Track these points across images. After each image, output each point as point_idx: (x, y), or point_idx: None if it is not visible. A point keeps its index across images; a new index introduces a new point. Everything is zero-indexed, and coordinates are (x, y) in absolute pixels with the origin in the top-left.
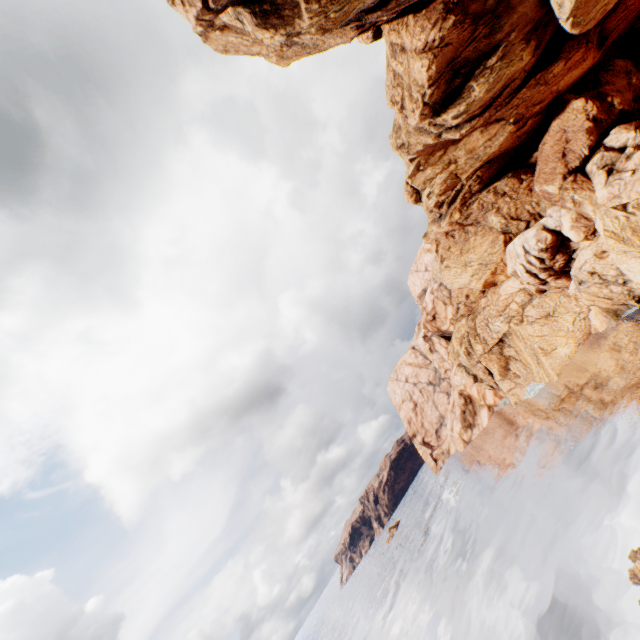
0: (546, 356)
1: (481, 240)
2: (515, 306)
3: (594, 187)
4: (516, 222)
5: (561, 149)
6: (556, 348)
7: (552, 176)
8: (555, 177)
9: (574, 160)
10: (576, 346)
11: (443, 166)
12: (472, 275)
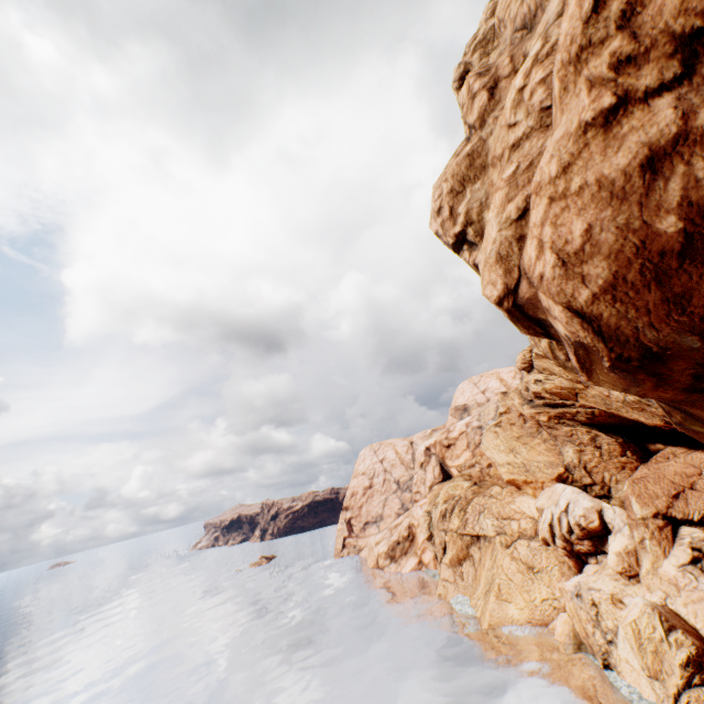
0: (497, 599)
1: (544, 451)
2: (516, 527)
3: (670, 554)
4: (585, 473)
5: (680, 487)
6: (510, 602)
7: (648, 500)
8: (650, 504)
9: (680, 511)
10: (526, 620)
11: (573, 378)
12: (509, 463)
